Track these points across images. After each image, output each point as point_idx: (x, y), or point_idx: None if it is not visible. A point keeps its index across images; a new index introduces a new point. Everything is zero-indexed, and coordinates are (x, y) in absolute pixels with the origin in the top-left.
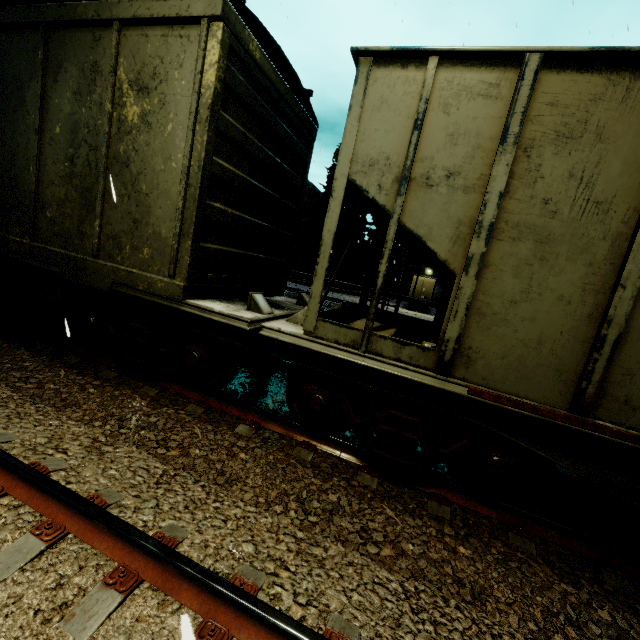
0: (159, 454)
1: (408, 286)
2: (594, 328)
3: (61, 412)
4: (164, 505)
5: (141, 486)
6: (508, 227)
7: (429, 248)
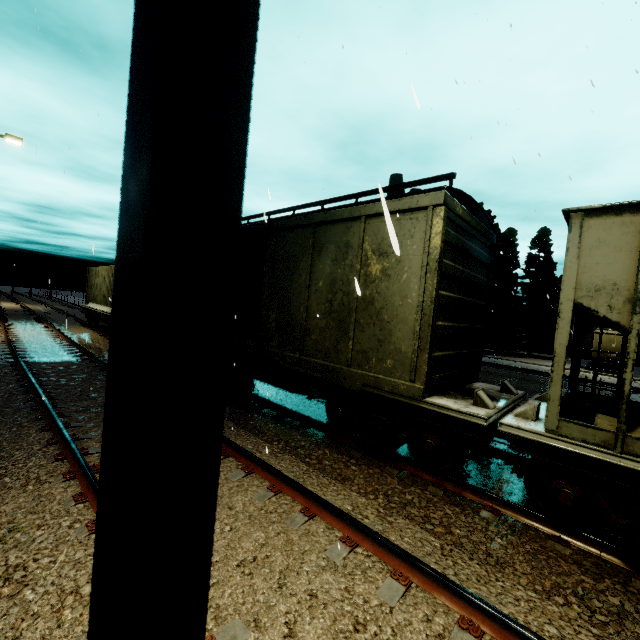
0: (428, 529)
1: (585, 340)
2: None
3: (343, 484)
4: (460, 575)
5: (434, 555)
6: None
7: None
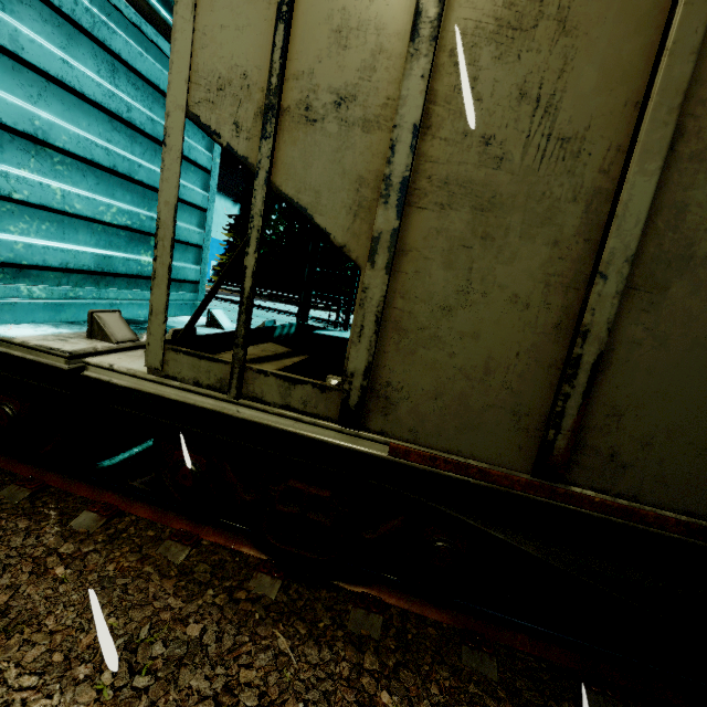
0: None
1: None
2: (564, 345)
3: None
4: None
5: None
6: (433, 186)
7: (318, 226)
